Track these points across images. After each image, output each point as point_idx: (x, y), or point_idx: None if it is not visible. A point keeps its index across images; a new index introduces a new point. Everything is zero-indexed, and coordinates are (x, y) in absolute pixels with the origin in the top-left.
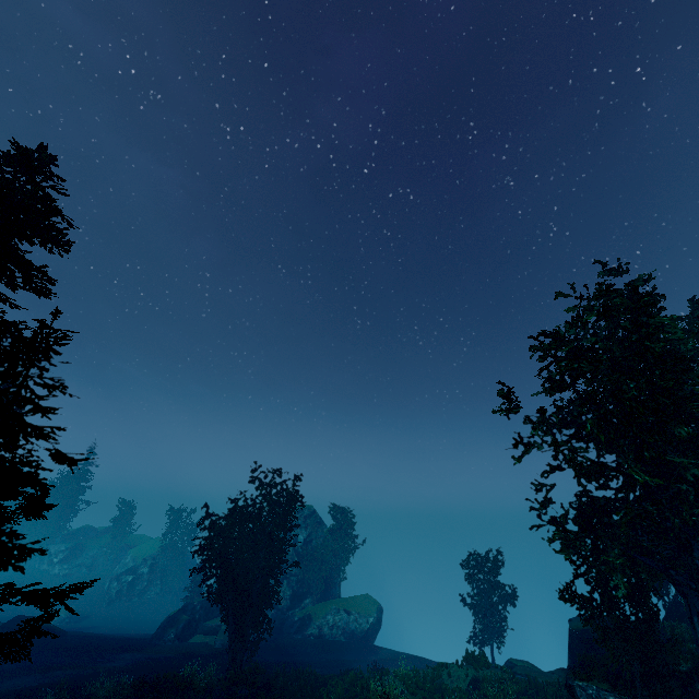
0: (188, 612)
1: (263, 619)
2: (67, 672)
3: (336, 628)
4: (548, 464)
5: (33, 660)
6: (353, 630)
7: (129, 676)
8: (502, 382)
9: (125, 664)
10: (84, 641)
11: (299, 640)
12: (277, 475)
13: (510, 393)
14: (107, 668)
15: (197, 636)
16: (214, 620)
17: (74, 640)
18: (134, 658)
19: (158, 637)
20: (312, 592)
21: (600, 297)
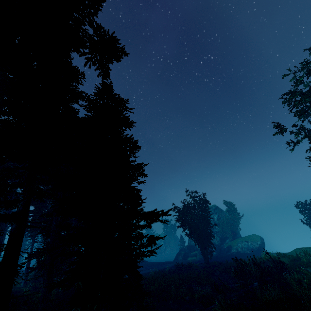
0: (183, 250)
1: (210, 242)
2: (153, 269)
3: (244, 248)
4: (310, 147)
5: (142, 268)
6: (251, 248)
7: (172, 268)
8: (273, 122)
9: (169, 266)
10: (154, 263)
11: (229, 254)
12: (196, 192)
13: (279, 125)
14: (164, 267)
15: (189, 258)
16: (193, 252)
17: (151, 263)
18: (171, 265)
19: (176, 259)
20: (228, 237)
21: (304, 68)
